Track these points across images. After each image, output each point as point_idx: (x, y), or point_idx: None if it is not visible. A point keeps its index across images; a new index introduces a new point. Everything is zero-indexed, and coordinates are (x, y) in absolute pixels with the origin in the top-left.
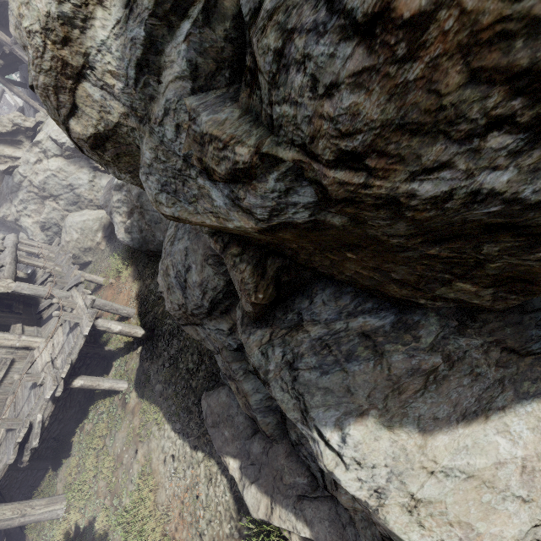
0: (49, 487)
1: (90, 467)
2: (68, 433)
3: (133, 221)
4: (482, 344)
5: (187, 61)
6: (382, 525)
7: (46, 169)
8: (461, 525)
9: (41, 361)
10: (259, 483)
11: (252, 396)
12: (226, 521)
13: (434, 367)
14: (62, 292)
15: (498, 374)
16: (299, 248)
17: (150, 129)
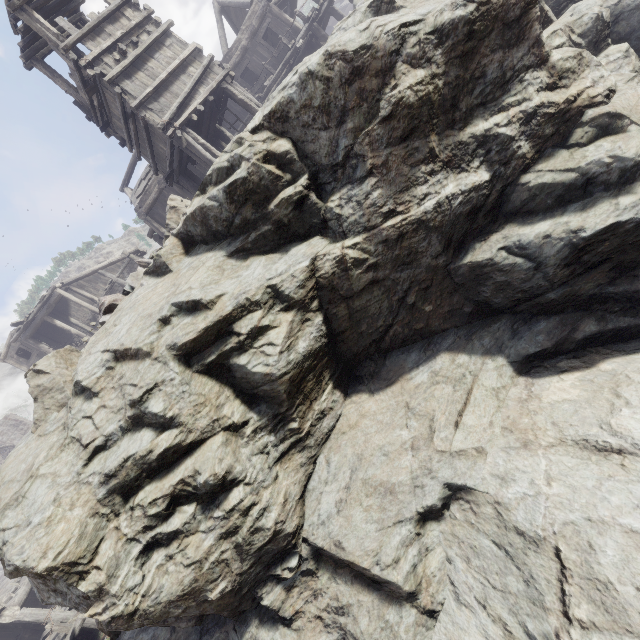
0: None
1: None
2: None
3: None
4: None
5: None
6: None
7: None
8: None
9: None
10: None
11: None
12: None
13: None
14: (61, 613)
15: None
16: None
17: None
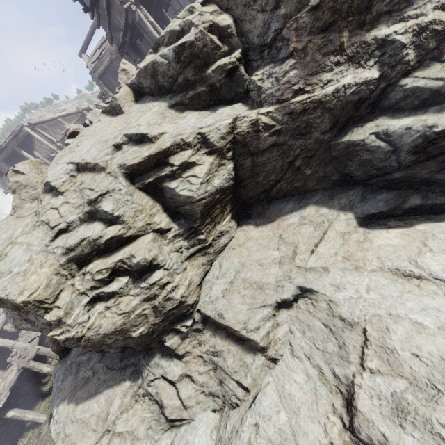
0: None
1: None
2: None
3: None
4: (102, 366)
5: None
6: None
7: None
8: (74, 444)
9: None
10: None
11: None
12: None
13: (89, 376)
14: (23, 344)
15: (104, 378)
16: None
17: None
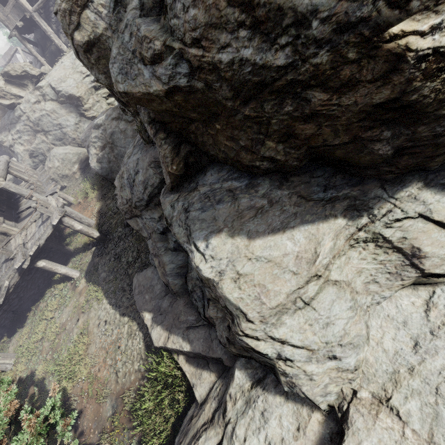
0: (2, 350)
1: (39, 332)
2: (25, 309)
3: (105, 154)
4: (288, 193)
5: (139, 0)
6: (221, 295)
7: (43, 109)
8: (260, 285)
9: (15, 243)
10: (163, 324)
11: (168, 265)
12: (136, 361)
13: (262, 206)
14: (41, 196)
15: (294, 210)
16: (196, 129)
17: (117, 36)
